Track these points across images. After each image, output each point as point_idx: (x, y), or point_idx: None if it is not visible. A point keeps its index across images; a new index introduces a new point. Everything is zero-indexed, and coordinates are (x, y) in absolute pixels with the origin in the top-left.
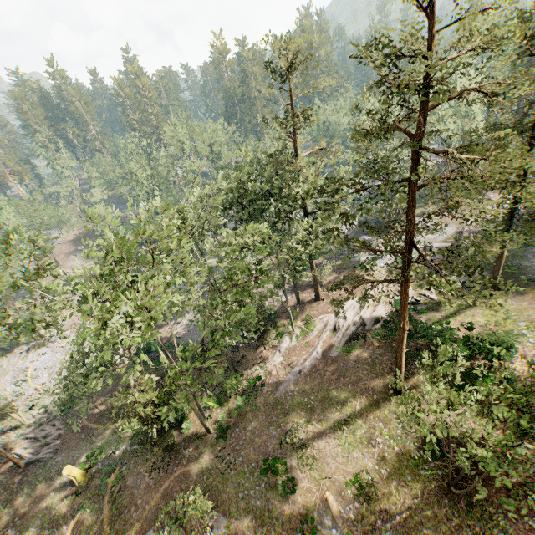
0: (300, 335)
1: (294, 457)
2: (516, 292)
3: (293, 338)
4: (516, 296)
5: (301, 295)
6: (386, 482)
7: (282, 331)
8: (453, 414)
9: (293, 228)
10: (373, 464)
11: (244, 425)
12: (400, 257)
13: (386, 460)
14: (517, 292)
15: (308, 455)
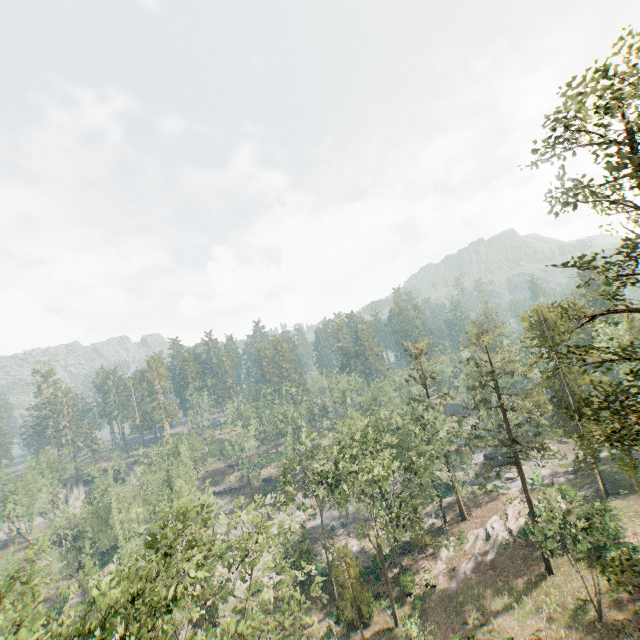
0: (456, 546)
1: (478, 632)
2: (624, 495)
3: (451, 549)
4: (624, 498)
5: (446, 517)
6: (556, 630)
7: (439, 544)
8: (593, 576)
9: None
10: (544, 623)
11: (426, 616)
12: (507, 444)
13: (553, 617)
14: (625, 495)
15: (489, 628)
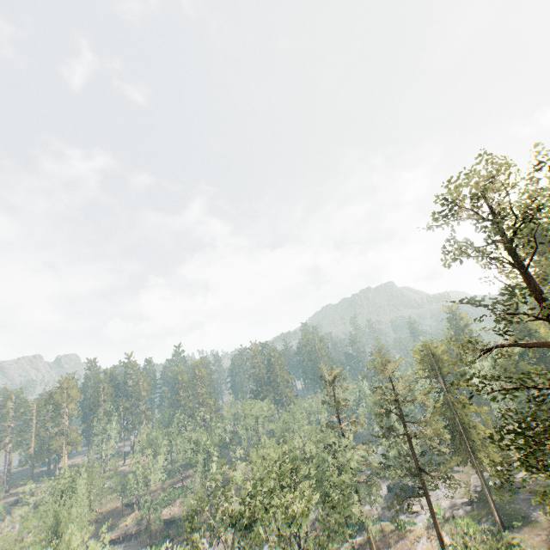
0: None
1: None
2: (518, 527)
3: None
4: (519, 530)
5: None
6: None
7: None
8: None
9: None
10: None
11: None
12: (416, 473)
13: None
14: (519, 527)
15: None
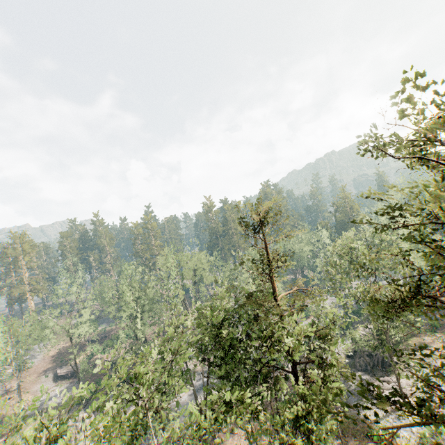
0: None
1: None
2: None
3: None
4: None
5: None
6: None
7: None
8: None
9: (282, 395)
10: None
11: None
12: None
13: None
14: None
15: None
